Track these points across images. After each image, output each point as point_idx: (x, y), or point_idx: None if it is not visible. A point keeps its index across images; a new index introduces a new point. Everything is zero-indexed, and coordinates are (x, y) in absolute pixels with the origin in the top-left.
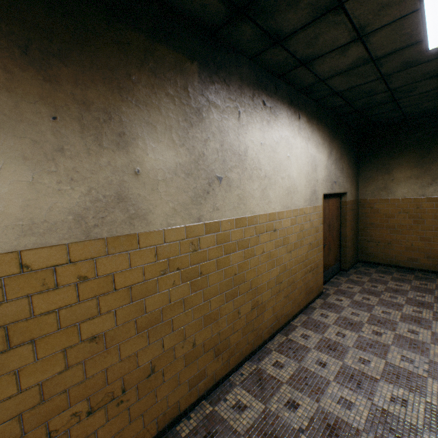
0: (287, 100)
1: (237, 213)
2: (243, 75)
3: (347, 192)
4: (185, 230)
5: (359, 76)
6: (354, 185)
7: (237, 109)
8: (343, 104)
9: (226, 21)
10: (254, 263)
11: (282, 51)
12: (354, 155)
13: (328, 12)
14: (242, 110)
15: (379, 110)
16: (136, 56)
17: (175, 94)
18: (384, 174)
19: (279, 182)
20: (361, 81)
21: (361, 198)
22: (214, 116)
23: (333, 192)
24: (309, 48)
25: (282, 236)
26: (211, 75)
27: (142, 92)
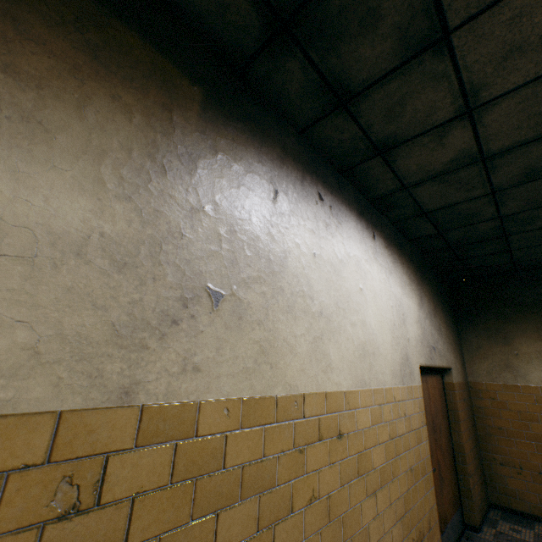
0: (356, 208)
1: (252, 386)
2: (287, 146)
3: (451, 367)
4: (53, 427)
5: (460, 186)
6: (458, 358)
7: (272, 185)
8: (433, 233)
9: (260, 47)
10: (286, 536)
11: (350, 123)
12: (450, 312)
13: (424, 50)
14: (282, 191)
15: (481, 250)
16: (53, 6)
17: (137, 105)
18: (501, 345)
19: (347, 330)
20: (461, 195)
21: (471, 380)
22: (223, 177)
23: (433, 364)
24: (390, 123)
25: (357, 450)
26: (229, 119)
27: (40, 61)
